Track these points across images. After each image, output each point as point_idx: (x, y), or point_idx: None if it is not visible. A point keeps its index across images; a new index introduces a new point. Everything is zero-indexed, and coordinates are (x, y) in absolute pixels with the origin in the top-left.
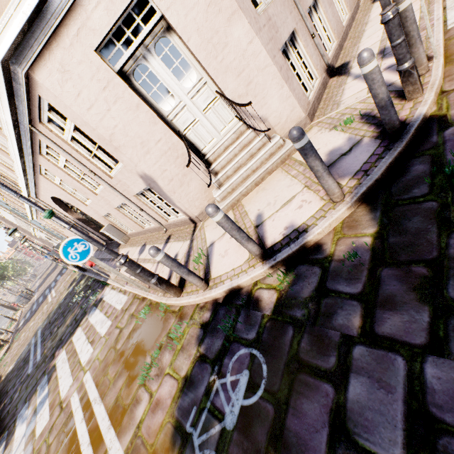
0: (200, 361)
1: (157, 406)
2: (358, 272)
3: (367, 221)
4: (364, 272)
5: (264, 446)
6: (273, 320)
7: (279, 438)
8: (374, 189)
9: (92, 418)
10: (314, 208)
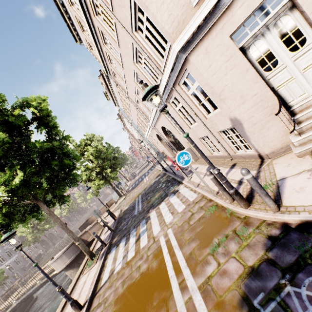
0: (268, 262)
1: (224, 274)
2: None
3: None
4: None
5: None
6: None
7: None
8: None
9: (174, 255)
10: None
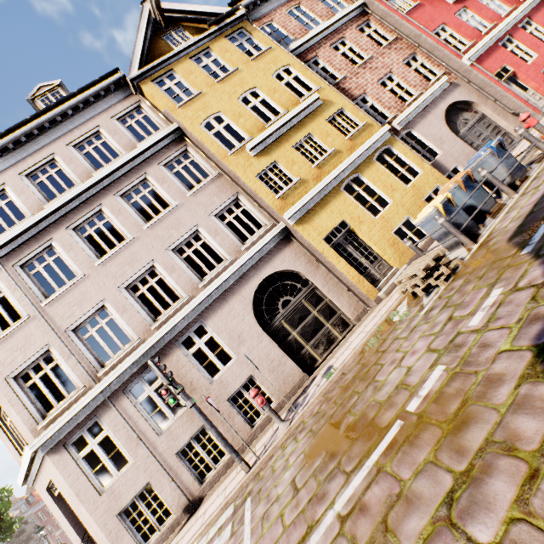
0: None
1: None
2: None
3: None
4: None
5: None
6: None
7: None
8: None
9: None
10: None
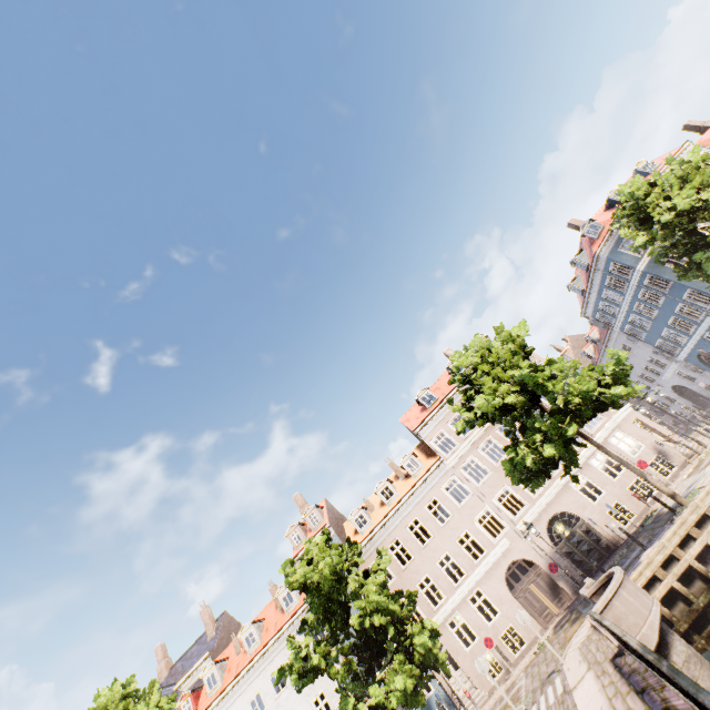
0: None
1: None
2: None
3: None
4: None
5: None
6: None
7: None
8: None
9: None
10: None
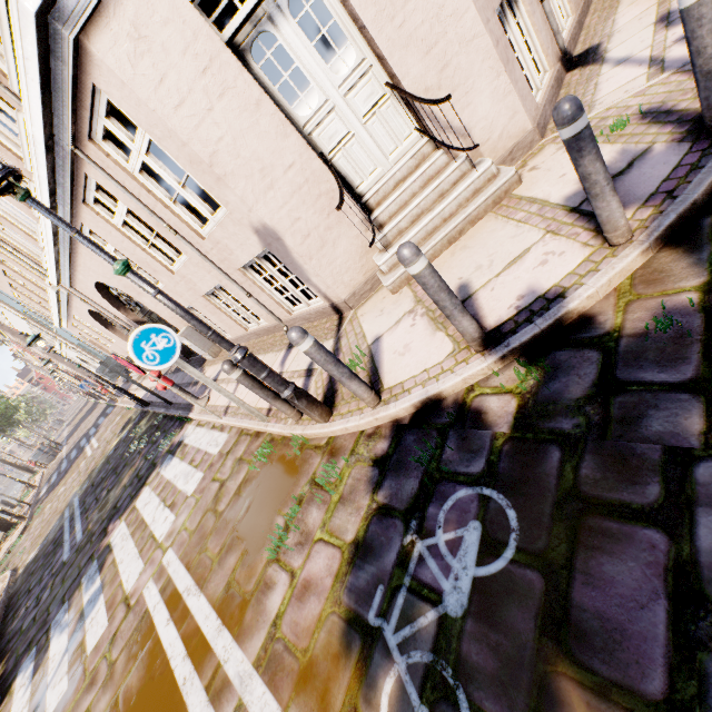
0: (380, 515)
1: (306, 591)
2: (680, 347)
3: (684, 269)
4: (694, 346)
5: (532, 638)
6: (516, 441)
7: (563, 624)
8: (688, 219)
9: (186, 618)
10: (573, 261)
